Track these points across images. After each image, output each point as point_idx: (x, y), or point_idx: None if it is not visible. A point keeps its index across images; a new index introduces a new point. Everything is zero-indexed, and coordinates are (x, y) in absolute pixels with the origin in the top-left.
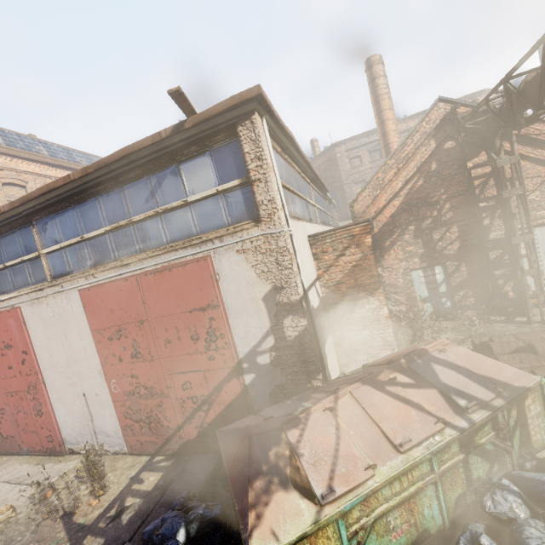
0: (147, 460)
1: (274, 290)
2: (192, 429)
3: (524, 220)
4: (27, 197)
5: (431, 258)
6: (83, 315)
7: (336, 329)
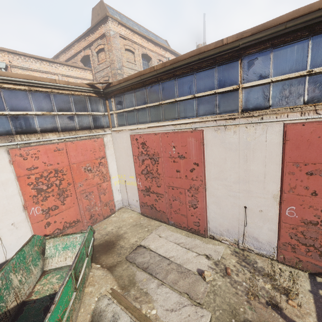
0: (308, 276)
1: None
2: None
3: None
4: (266, 25)
5: None
6: (277, 147)
7: None
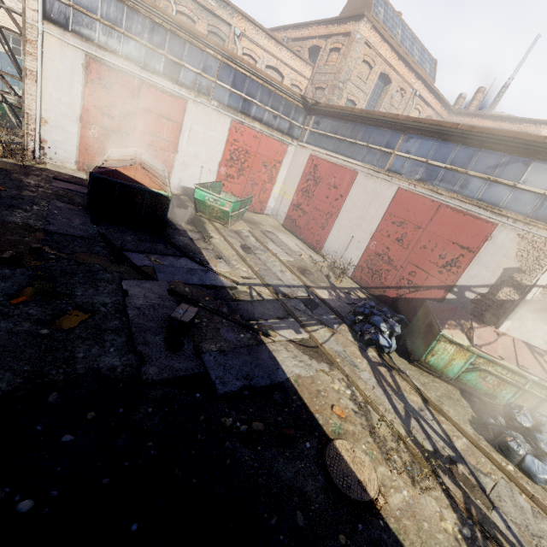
0: (359, 287)
1: (517, 269)
2: (394, 293)
3: None
4: (420, 120)
5: None
6: (389, 201)
7: (519, 323)
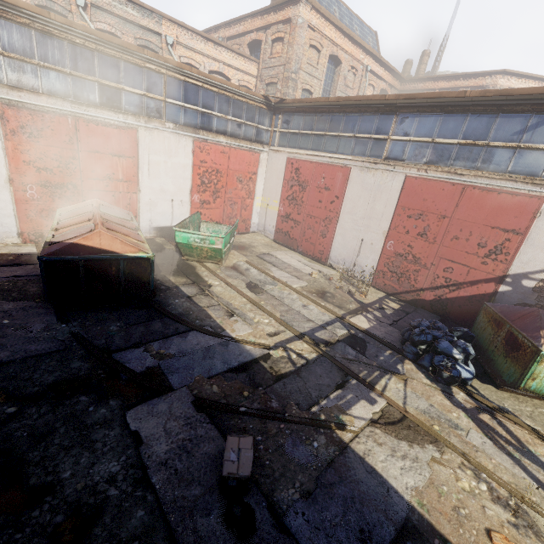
0: (385, 295)
1: None
2: (431, 295)
3: None
4: (415, 96)
5: None
6: (397, 193)
7: None
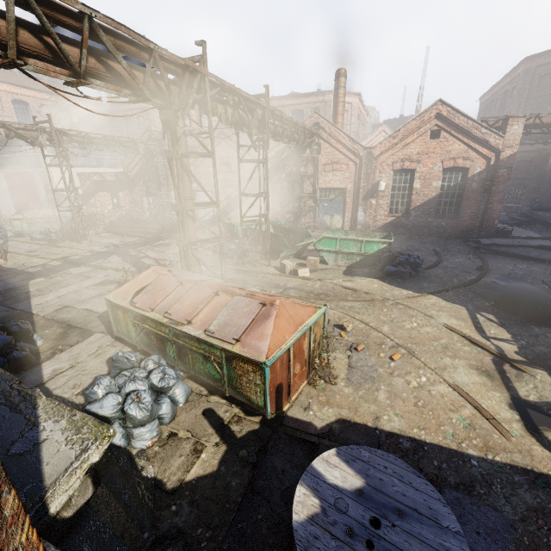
0: None
1: (46, 186)
2: None
3: (172, 187)
4: None
5: (148, 193)
6: (5, 181)
7: (87, 206)
